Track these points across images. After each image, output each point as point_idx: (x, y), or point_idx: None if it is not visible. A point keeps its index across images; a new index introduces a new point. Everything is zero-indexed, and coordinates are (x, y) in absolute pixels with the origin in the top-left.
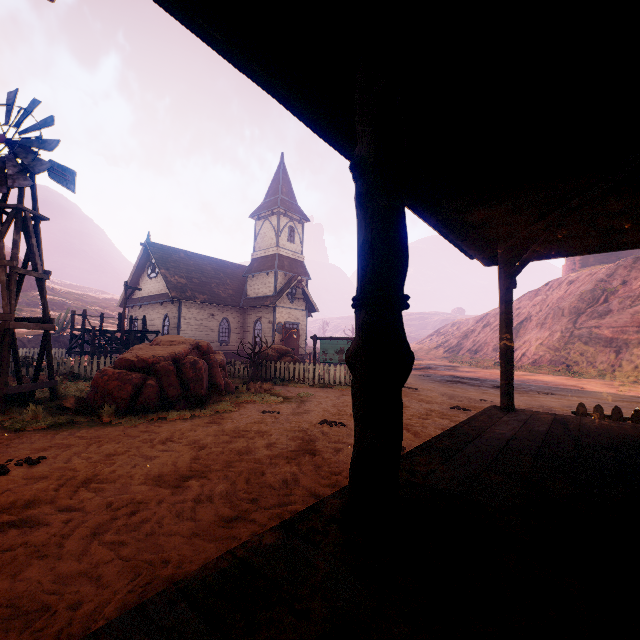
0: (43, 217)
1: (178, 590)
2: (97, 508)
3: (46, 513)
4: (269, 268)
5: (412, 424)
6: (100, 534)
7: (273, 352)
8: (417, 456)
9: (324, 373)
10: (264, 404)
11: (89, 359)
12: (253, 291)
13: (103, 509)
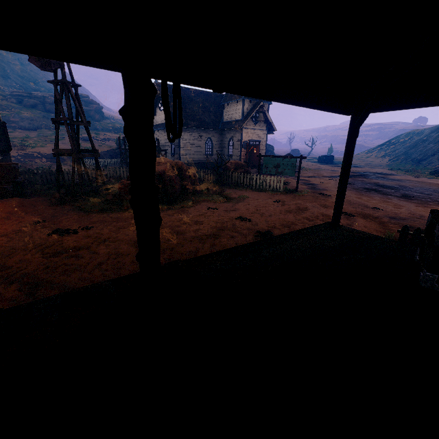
0: (77, 85)
1: (61, 295)
2: (103, 254)
3: (85, 253)
4: (238, 97)
5: (297, 224)
6: (101, 265)
7: (232, 165)
8: (216, 255)
9: (270, 179)
10: (213, 203)
11: (127, 169)
12: (227, 116)
13: (106, 254)
